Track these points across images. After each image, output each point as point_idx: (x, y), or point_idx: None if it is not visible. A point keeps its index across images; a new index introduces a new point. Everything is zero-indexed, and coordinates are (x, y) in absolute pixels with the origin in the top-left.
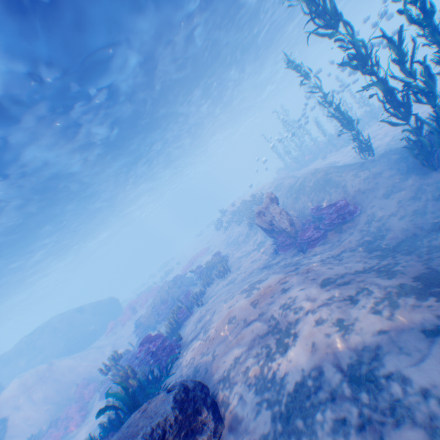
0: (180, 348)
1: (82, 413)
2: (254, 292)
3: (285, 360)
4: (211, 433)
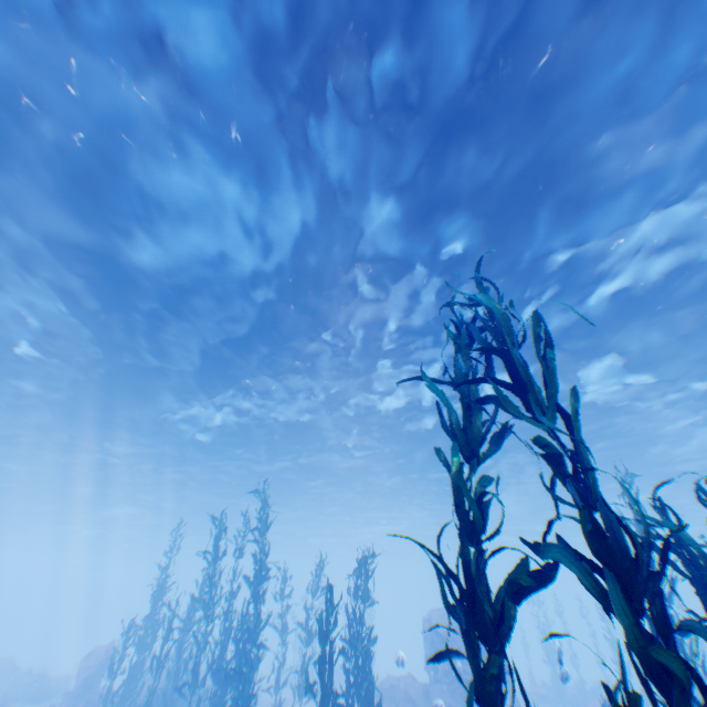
0: None
1: None
2: None
3: None
4: None
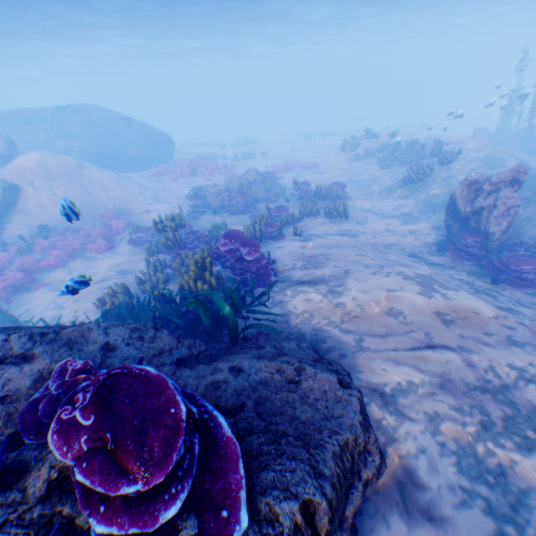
0: (278, 281)
1: (107, 244)
2: (438, 299)
3: (530, 467)
4: (376, 473)
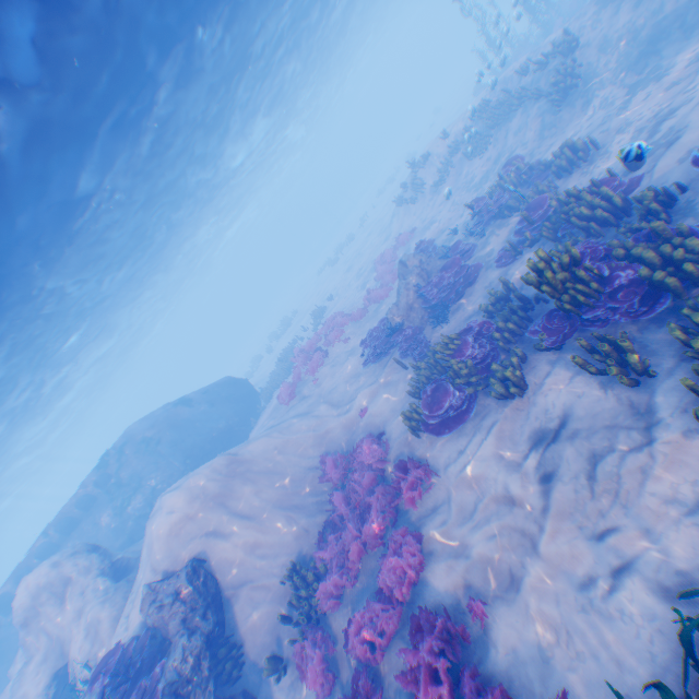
0: None
1: (416, 470)
2: None
3: None
4: None
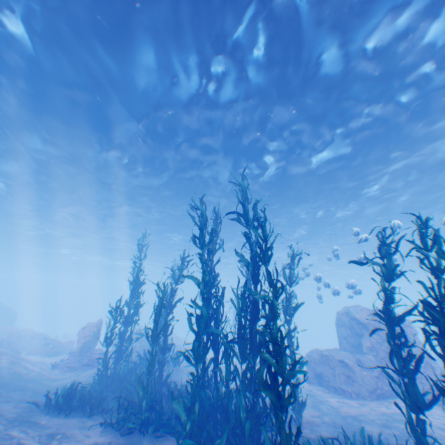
0: None
1: None
2: None
3: None
4: None
